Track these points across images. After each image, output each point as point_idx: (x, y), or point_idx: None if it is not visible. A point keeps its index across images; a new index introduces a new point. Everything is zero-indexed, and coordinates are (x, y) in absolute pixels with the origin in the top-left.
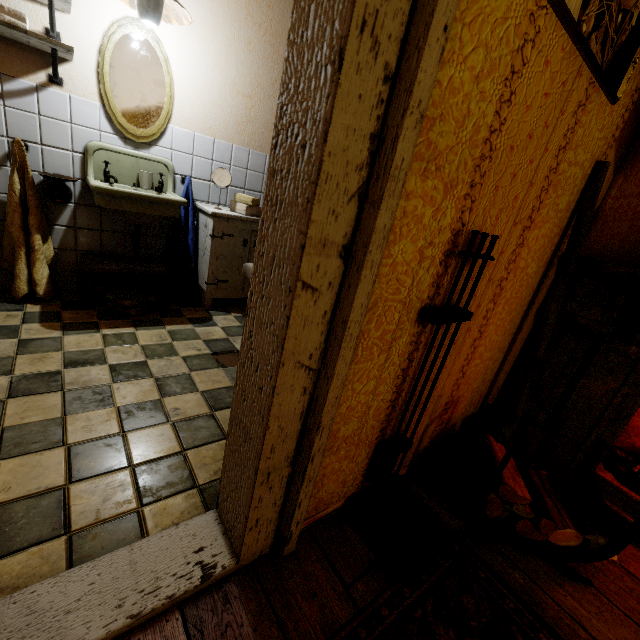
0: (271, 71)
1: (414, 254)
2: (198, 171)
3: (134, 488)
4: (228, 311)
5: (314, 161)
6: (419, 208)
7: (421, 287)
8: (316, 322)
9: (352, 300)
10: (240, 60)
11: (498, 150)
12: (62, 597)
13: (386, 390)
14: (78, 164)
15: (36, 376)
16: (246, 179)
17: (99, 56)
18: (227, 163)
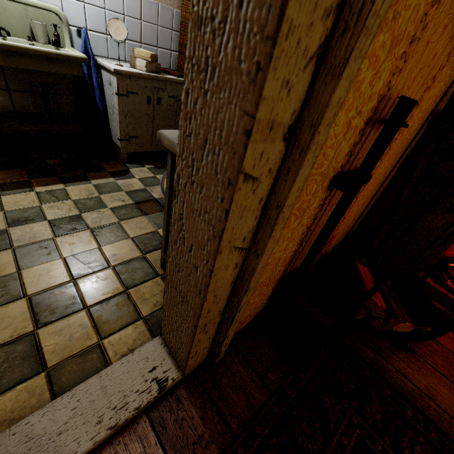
0: None
1: (343, 126)
2: (92, 22)
3: (92, 326)
4: (142, 163)
5: None
6: (363, 72)
7: (339, 158)
8: (252, 209)
9: (290, 186)
10: None
11: None
12: (52, 423)
13: (293, 245)
14: None
15: None
16: (141, 32)
17: None
18: (120, 12)
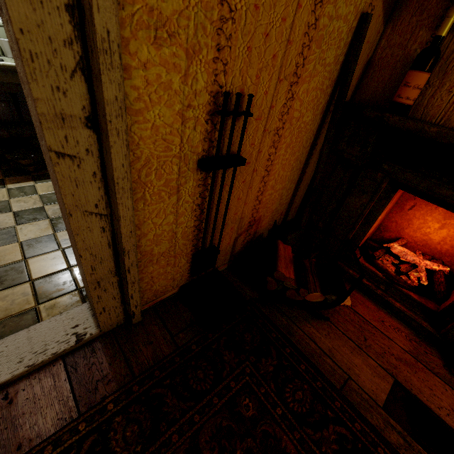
0: None
1: (174, 117)
2: None
3: (33, 294)
4: None
5: (14, 39)
6: (163, 76)
7: (193, 143)
8: (88, 181)
9: (111, 162)
10: None
11: (240, 10)
12: None
13: (187, 220)
14: None
15: None
16: None
17: None
18: None
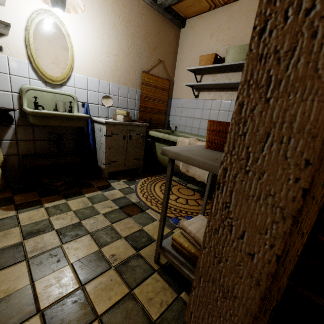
0: (127, 41)
1: None
2: (91, 99)
3: None
4: (118, 179)
5: None
6: None
7: None
8: None
9: None
10: (110, 35)
11: None
12: None
13: None
14: (16, 100)
15: (3, 251)
16: (118, 102)
17: (25, 32)
18: (107, 93)
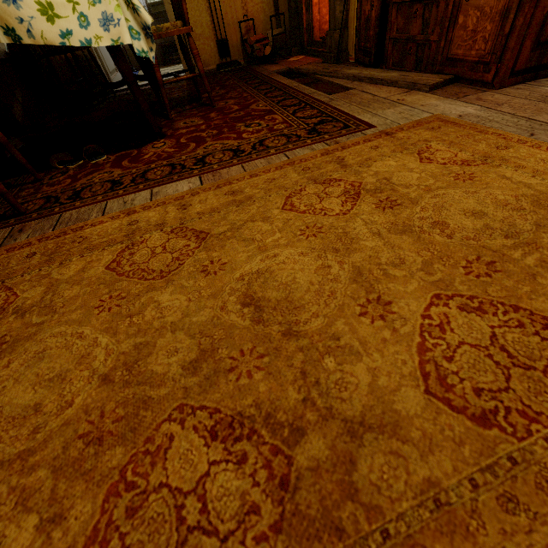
0: None
1: None
2: None
3: None
4: None
5: None
6: None
7: None
8: None
9: None
10: None
11: None
12: None
13: (206, 16)
14: None
15: None
16: None
17: None
18: None
